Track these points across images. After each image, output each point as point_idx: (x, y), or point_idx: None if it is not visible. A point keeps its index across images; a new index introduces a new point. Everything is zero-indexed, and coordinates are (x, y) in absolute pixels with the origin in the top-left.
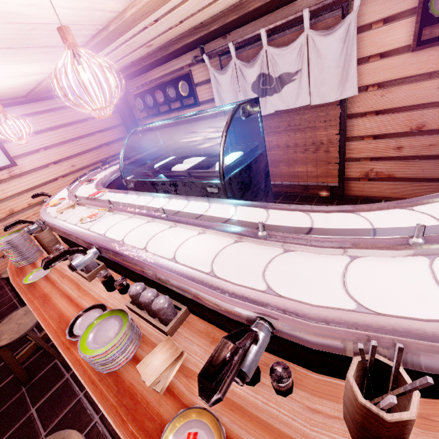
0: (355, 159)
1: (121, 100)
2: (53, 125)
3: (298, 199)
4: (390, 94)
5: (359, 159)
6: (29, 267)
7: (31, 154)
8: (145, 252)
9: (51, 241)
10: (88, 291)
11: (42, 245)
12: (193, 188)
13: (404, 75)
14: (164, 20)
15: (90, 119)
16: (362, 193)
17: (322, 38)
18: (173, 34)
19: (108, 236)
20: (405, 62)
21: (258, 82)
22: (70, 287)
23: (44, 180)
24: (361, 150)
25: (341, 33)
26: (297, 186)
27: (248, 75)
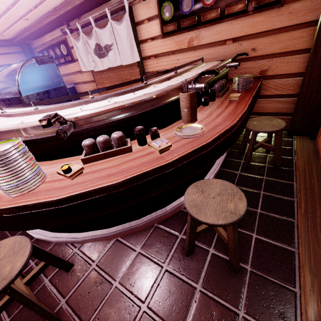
0: None
1: (29, 54)
2: None
3: None
4: (160, 62)
5: None
6: None
7: None
8: None
9: None
10: None
11: None
12: (15, 102)
13: (163, 51)
14: (20, 5)
15: (5, 65)
16: None
17: (118, 26)
18: (39, 13)
19: None
20: (162, 44)
21: (96, 49)
22: None
23: None
24: None
25: (125, 24)
26: None
27: (91, 44)
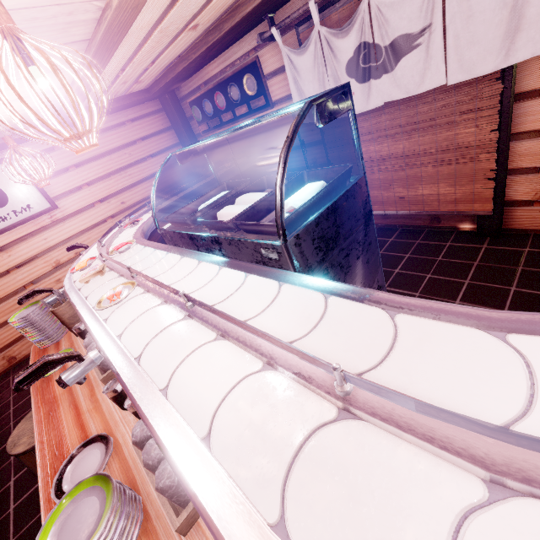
0: (527, 170)
1: (174, 112)
2: (95, 153)
3: (422, 237)
4: None
5: (533, 169)
6: (52, 348)
7: (73, 193)
8: (147, 378)
9: (73, 316)
10: (100, 402)
11: (63, 322)
12: (242, 250)
13: None
14: None
15: (138, 141)
16: (537, 226)
17: None
18: (225, 2)
19: (114, 331)
20: None
21: (356, 59)
22: (84, 390)
23: (91, 223)
24: (539, 154)
25: None
26: (421, 216)
27: (341, 50)
